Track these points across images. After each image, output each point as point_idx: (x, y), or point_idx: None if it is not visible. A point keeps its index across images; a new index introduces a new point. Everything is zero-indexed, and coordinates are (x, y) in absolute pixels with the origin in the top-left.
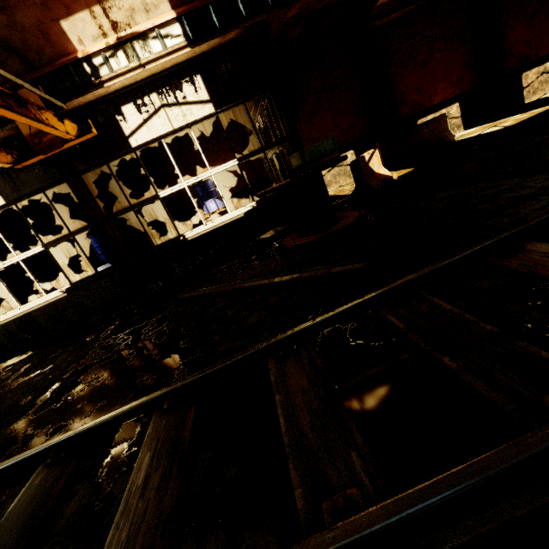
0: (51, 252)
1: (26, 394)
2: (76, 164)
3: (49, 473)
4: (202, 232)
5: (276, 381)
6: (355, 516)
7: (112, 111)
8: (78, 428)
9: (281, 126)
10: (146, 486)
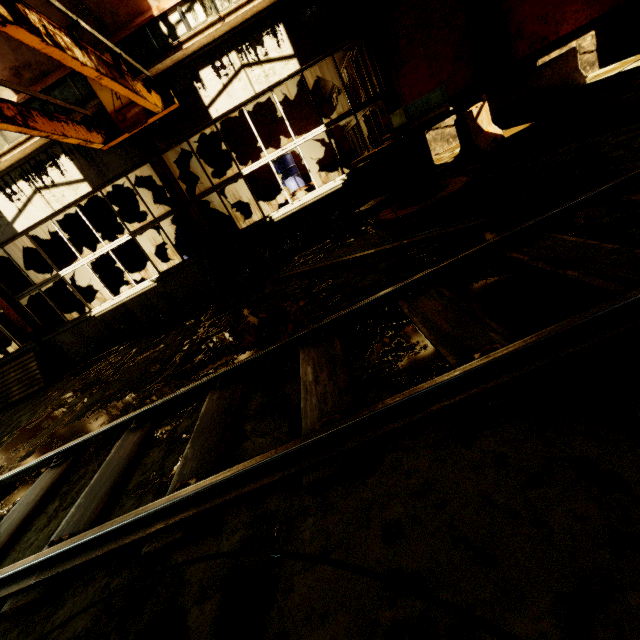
0: (137, 241)
1: (151, 365)
2: (157, 142)
3: (223, 392)
4: (288, 213)
5: (410, 311)
6: (501, 348)
7: (190, 78)
8: (235, 363)
9: (374, 80)
10: (318, 380)
